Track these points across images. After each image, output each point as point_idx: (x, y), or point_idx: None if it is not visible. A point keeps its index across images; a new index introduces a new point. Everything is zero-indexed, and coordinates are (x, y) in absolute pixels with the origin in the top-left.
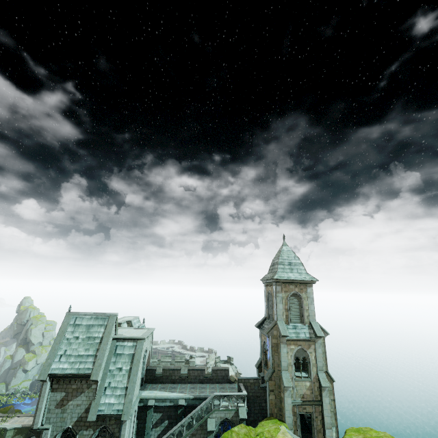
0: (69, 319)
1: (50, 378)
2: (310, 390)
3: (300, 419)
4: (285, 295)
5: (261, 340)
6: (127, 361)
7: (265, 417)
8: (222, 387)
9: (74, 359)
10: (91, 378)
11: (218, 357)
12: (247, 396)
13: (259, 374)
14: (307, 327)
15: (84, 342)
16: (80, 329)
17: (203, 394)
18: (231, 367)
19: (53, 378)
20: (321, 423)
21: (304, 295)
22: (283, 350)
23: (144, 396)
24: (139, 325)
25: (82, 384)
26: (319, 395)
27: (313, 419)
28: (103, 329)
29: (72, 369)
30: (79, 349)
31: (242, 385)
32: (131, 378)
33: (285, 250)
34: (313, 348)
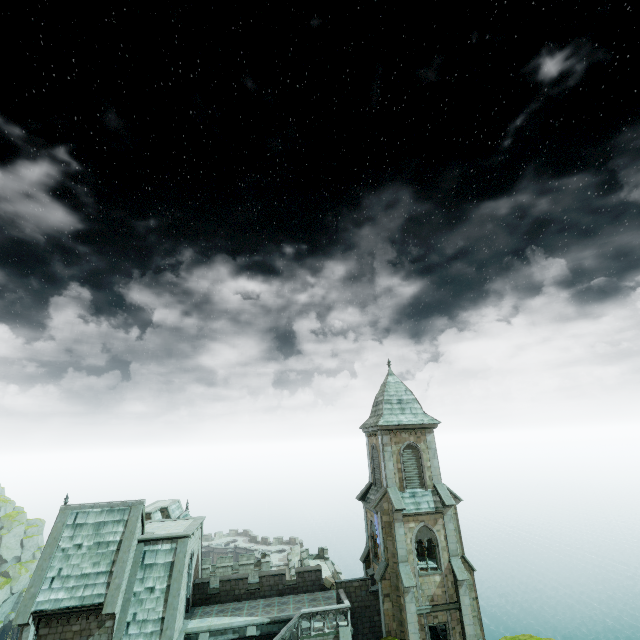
0: (65, 516)
1: (35, 618)
2: (441, 588)
3: (430, 633)
4: (396, 449)
5: (367, 519)
6: (162, 574)
7: (380, 638)
8: (312, 598)
9: (74, 582)
10: (104, 610)
11: (305, 550)
12: (351, 608)
13: (367, 571)
14: (431, 493)
15: (91, 552)
16: (84, 531)
17: (284, 614)
18: (326, 564)
19: (40, 617)
20: (461, 636)
21: (423, 445)
22: (399, 530)
23: (191, 629)
24: (181, 514)
25: (89, 623)
26: (455, 594)
27: (449, 632)
28: (122, 527)
29: (71, 599)
30: (83, 564)
31: (343, 592)
32: (170, 601)
33: (391, 381)
34: (441, 523)
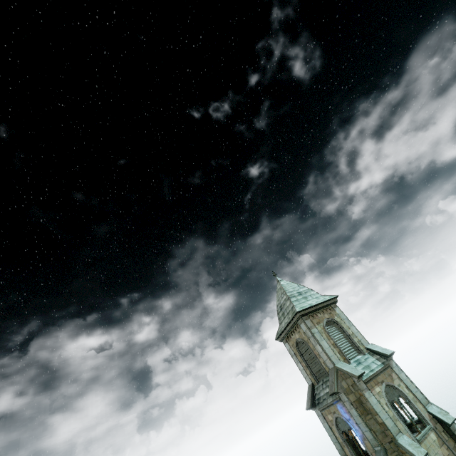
0: None
1: None
2: (444, 445)
3: None
4: (320, 328)
5: (329, 424)
6: None
7: None
8: None
9: None
10: None
11: None
12: None
13: None
14: (369, 355)
15: None
16: None
17: None
18: None
19: None
20: None
21: (338, 318)
22: (372, 400)
23: None
24: None
25: None
26: None
27: None
28: None
29: None
30: None
31: None
32: None
33: (284, 284)
34: (395, 376)
